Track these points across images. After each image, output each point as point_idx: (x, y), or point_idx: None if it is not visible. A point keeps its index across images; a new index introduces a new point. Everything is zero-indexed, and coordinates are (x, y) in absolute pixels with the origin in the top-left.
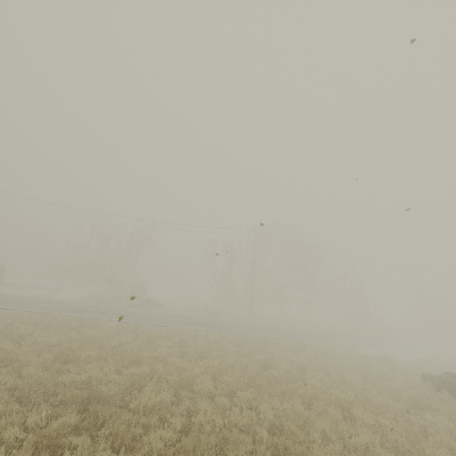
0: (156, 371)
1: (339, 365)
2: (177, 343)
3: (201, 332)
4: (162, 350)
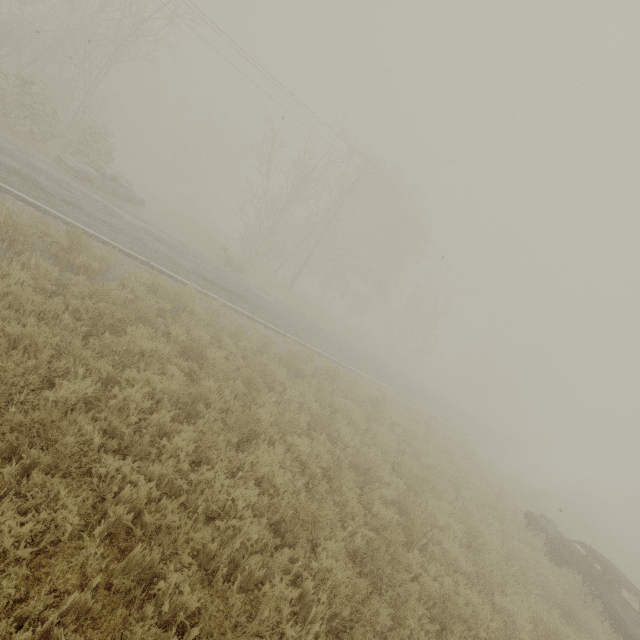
0: (108, 496)
1: (436, 464)
2: (179, 343)
3: (219, 307)
4: (139, 389)
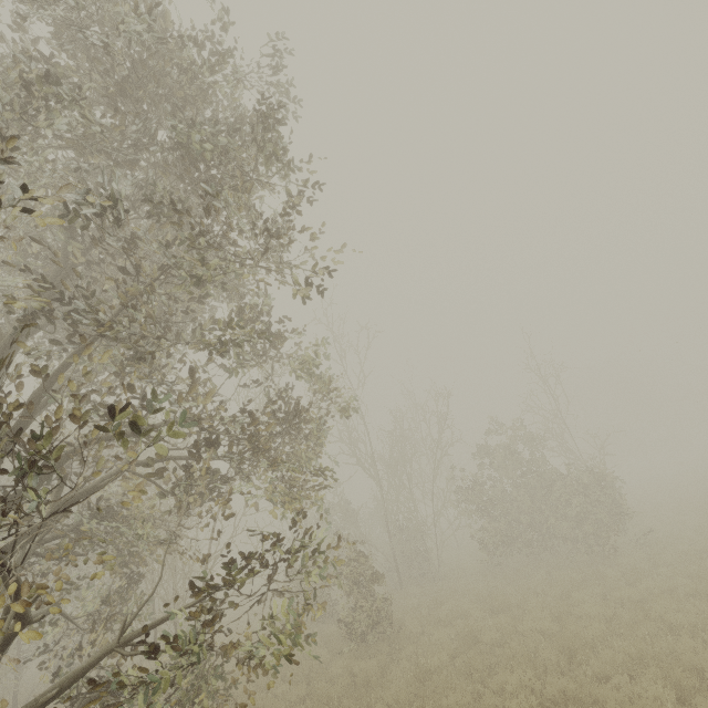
0: None
1: None
2: None
3: None
4: None
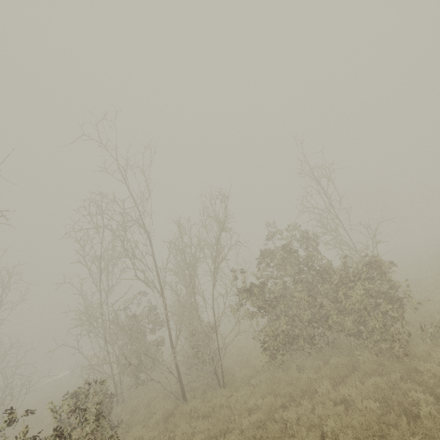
0: None
1: None
2: None
3: None
4: None
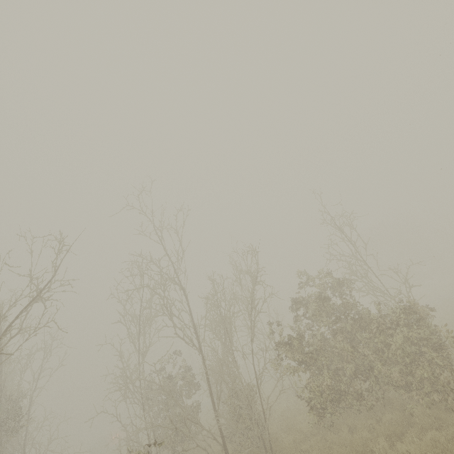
0: None
1: None
2: None
3: None
4: None
